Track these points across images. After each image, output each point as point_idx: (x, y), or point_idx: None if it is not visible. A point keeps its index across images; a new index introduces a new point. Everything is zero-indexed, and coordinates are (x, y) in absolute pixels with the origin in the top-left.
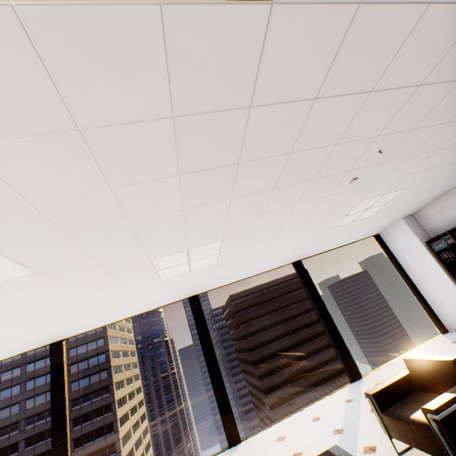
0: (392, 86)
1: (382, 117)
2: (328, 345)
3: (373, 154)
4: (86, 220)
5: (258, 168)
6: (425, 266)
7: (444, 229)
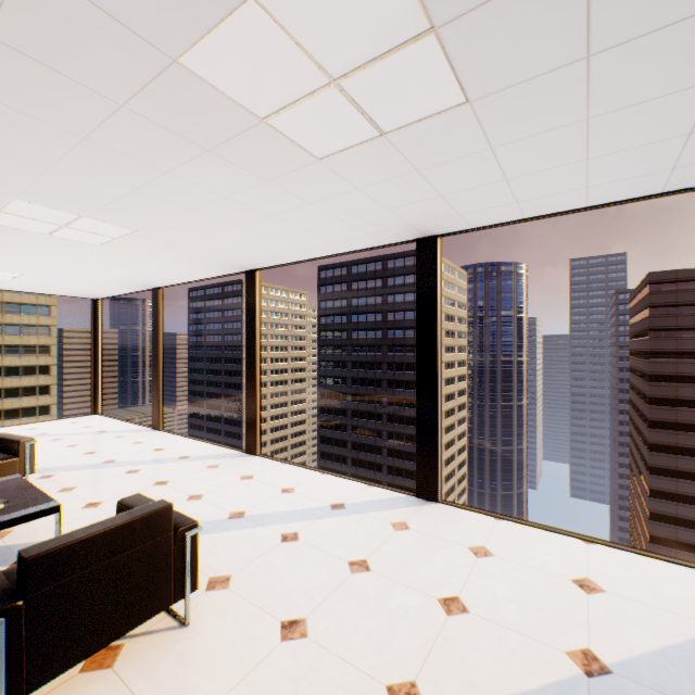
0: None
1: None
2: None
3: None
4: None
5: None
6: None
7: None
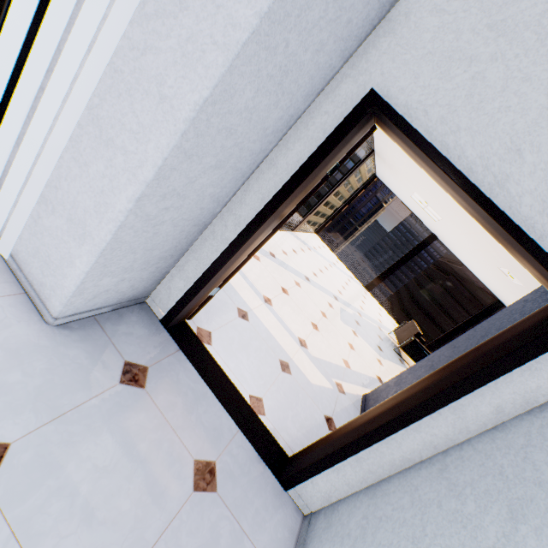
0: None
1: None
2: None
3: None
4: None
5: None
6: None
7: None
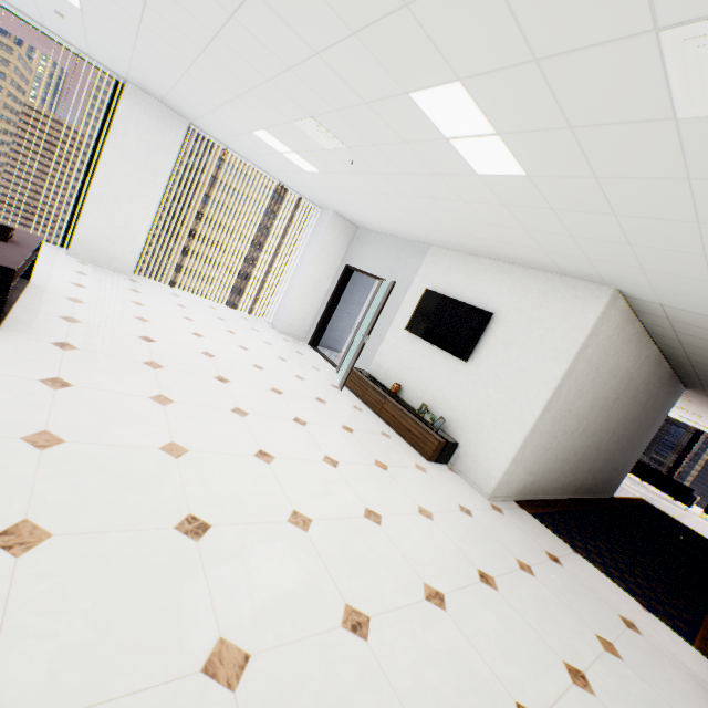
0: None
1: None
2: None
3: None
4: None
5: None
6: None
7: None
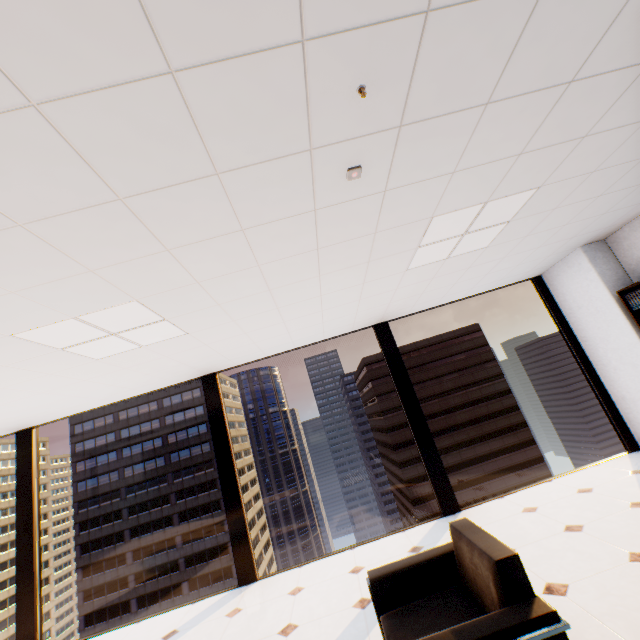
0: None
1: None
2: (503, 430)
3: (349, 99)
4: None
5: None
6: (612, 336)
7: None
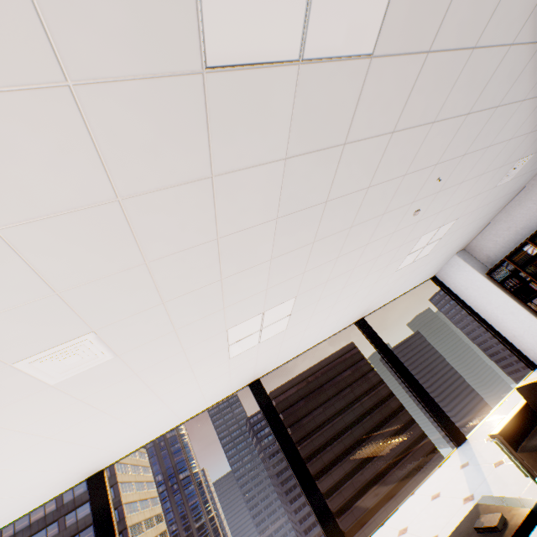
0: (449, 116)
1: (440, 146)
2: (399, 431)
3: (433, 182)
4: (185, 280)
5: (341, 206)
6: (492, 300)
7: (500, 256)
